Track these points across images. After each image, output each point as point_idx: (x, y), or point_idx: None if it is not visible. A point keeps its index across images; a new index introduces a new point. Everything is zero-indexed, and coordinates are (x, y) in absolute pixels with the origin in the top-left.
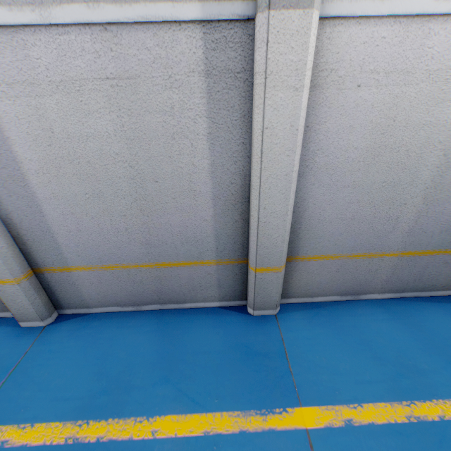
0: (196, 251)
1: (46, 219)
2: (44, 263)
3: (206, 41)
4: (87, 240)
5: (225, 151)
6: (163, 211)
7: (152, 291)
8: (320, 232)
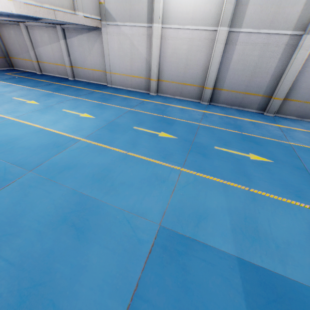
0: (258, 91)
1: (227, 74)
2: (217, 87)
3: (289, 38)
4: (232, 82)
5: (281, 63)
6: (256, 77)
7: (238, 102)
8: (298, 91)
